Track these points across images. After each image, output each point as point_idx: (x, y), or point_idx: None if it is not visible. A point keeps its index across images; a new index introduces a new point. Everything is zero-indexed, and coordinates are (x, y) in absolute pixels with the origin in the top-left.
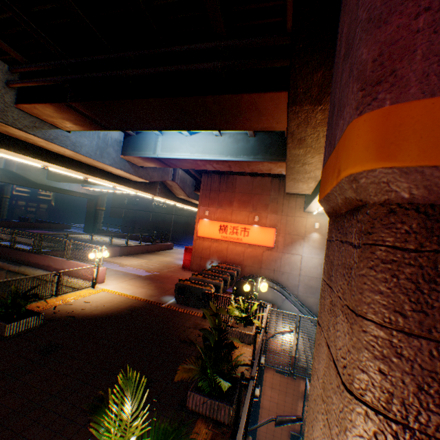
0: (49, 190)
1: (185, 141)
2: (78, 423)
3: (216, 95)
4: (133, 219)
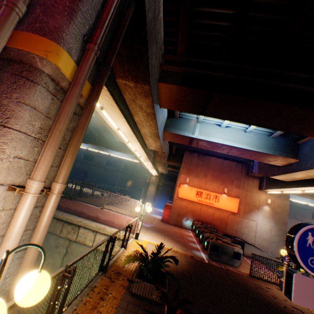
0: None
1: (219, 130)
2: None
3: None
4: (85, 171)
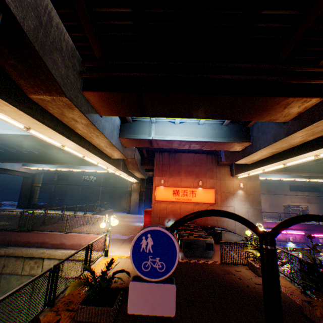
0: None
1: (174, 127)
2: None
3: (272, 97)
4: (62, 193)
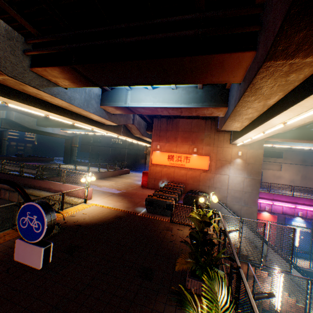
0: (38, 133)
1: (148, 94)
2: (113, 305)
3: (194, 56)
4: (97, 153)
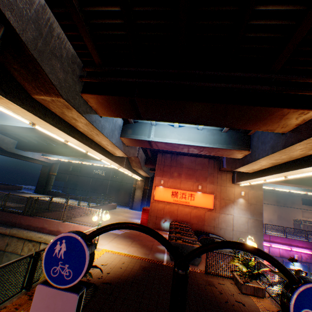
0: (14, 156)
1: (173, 130)
2: None
3: (265, 107)
4: (75, 183)
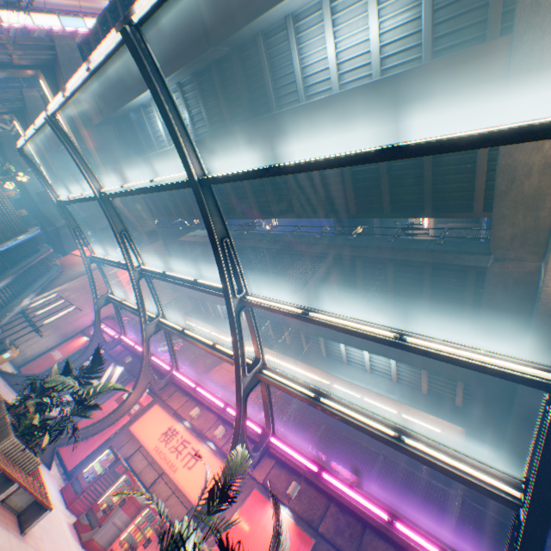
0: None
1: None
2: None
3: None
4: None
